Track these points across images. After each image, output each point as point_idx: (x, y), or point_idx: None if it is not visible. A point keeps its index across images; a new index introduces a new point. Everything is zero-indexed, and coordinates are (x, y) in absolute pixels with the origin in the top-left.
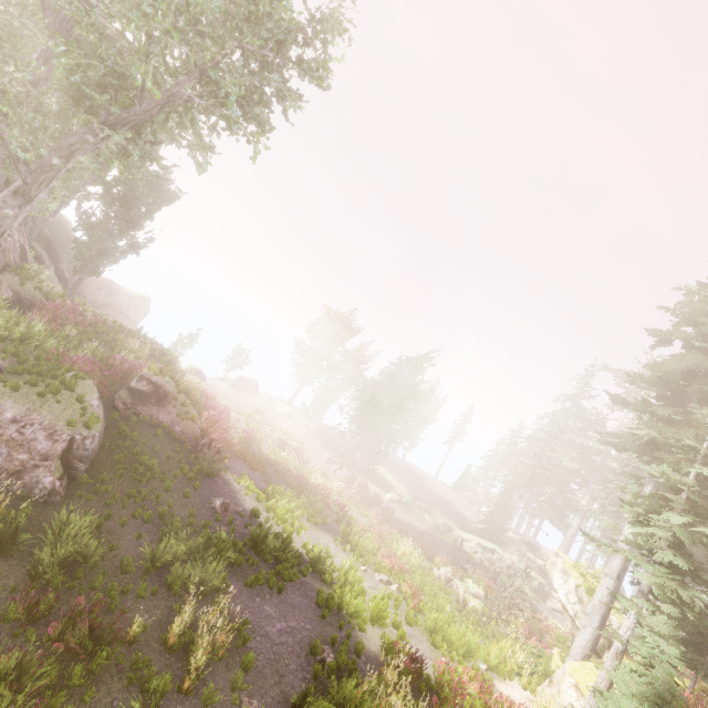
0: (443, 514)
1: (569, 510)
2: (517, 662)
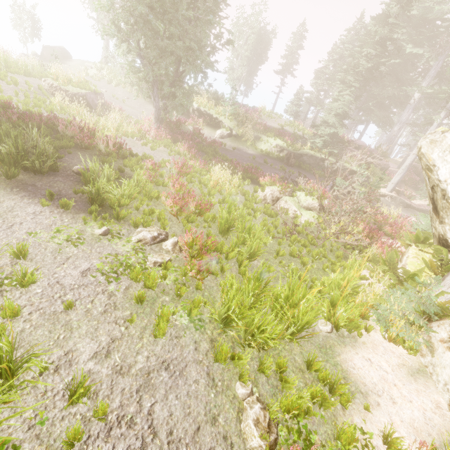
0: (274, 138)
1: (396, 108)
2: (373, 294)
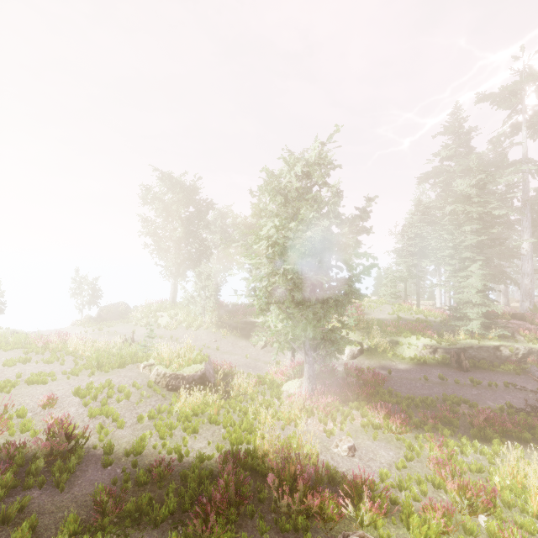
0: (413, 336)
1: (502, 261)
2: None
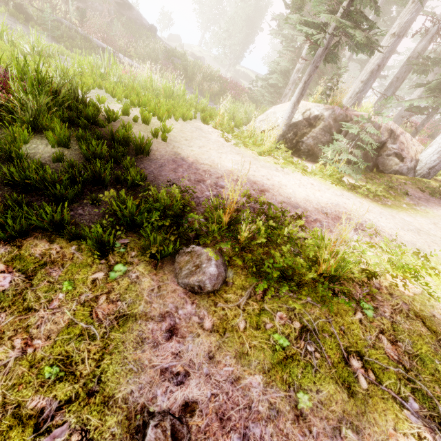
0: None
1: None
2: None
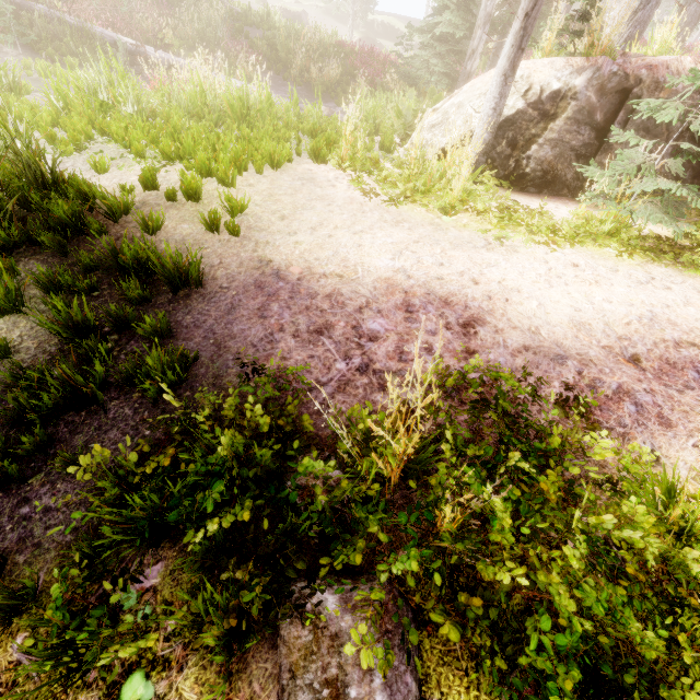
0: None
1: None
2: None
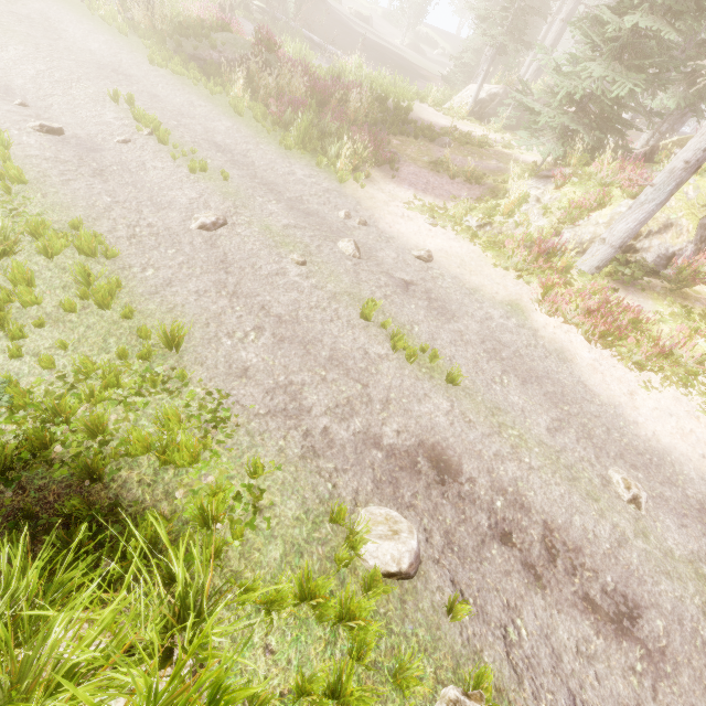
0: None
1: None
2: None
